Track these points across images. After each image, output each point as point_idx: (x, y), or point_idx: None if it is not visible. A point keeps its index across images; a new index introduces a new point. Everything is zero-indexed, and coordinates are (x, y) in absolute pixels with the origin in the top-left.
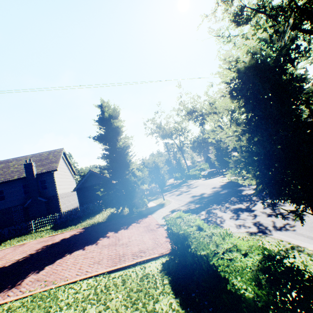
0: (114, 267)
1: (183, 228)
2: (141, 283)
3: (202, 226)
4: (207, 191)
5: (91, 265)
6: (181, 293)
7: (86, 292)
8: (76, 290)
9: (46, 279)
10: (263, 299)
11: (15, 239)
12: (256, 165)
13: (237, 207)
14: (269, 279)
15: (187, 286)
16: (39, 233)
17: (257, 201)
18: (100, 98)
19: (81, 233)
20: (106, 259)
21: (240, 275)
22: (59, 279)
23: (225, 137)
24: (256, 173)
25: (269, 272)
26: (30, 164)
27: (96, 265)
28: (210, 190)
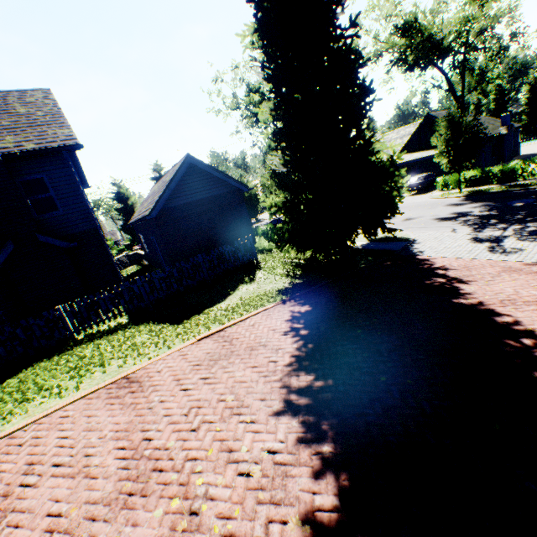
0: None
1: None
2: None
3: None
4: (463, 210)
5: None
6: None
7: None
8: None
9: None
10: None
11: (38, 371)
12: None
13: None
14: None
15: None
16: (114, 338)
17: None
18: None
19: (330, 313)
20: None
21: None
22: None
23: None
24: None
25: None
26: None
27: None
28: (460, 208)
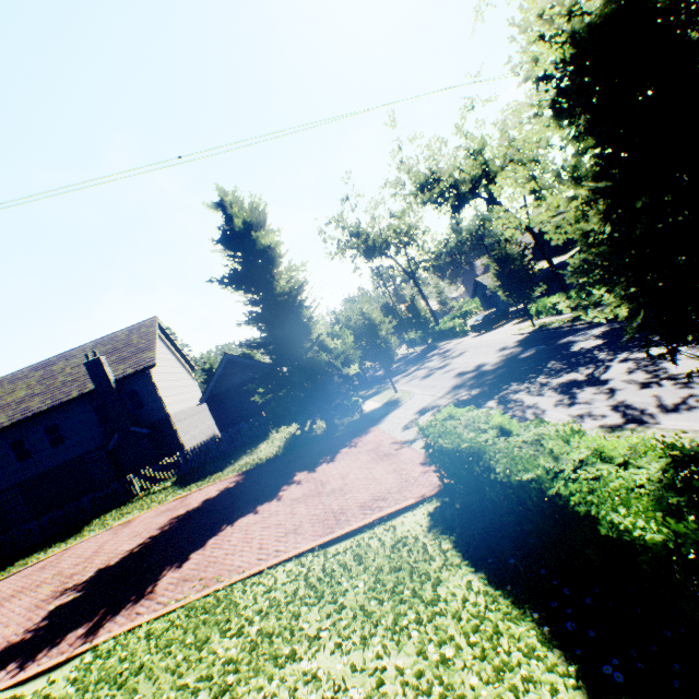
0: (331, 536)
1: (466, 437)
2: (396, 556)
3: (508, 427)
4: (490, 360)
5: (282, 538)
6: (485, 562)
7: (289, 587)
8: (267, 587)
9: (200, 575)
10: (691, 539)
11: (110, 515)
12: (630, 270)
13: (567, 380)
14: (693, 501)
15: (494, 547)
16: (152, 496)
17: (611, 360)
18: (216, 185)
19: (240, 484)
20: (309, 524)
21: (625, 504)
22: (226, 572)
23: (550, 216)
24: (629, 289)
25: (688, 490)
26: (97, 361)
27: (292, 537)
28: (494, 356)
